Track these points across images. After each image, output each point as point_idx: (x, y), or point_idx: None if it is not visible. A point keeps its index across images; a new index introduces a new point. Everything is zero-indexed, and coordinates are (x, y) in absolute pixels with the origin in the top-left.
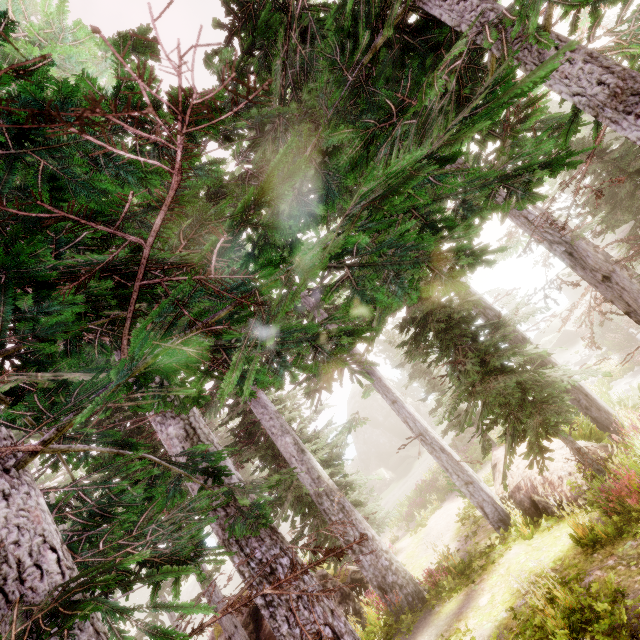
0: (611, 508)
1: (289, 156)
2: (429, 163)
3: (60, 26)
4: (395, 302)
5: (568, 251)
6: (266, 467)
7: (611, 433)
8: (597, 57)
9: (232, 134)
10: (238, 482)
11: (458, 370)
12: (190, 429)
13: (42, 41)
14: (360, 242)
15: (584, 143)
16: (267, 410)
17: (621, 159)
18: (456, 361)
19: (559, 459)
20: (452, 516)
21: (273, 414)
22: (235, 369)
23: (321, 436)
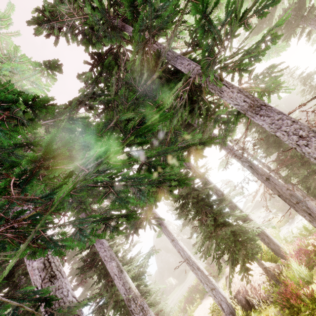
0: (285, 304)
1: (101, 123)
2: (129, 145)
3: (14, 55)
4: (141, 203)
5: (250, 165)
6: (100, 281)
7: (281, 257)
8: (242, 91)
9: (92, 106)
10: (59, 306)
11: (203, 223)
12: (47, 263)
13: (3, 60)
14: (104, 179)
15: None
16: (103, 245)
17: None
18: (202, 218)
19: (257, 273)
20: (207, 309)
21: (106, 248)
22: (17, 256)
23: (134, 260)
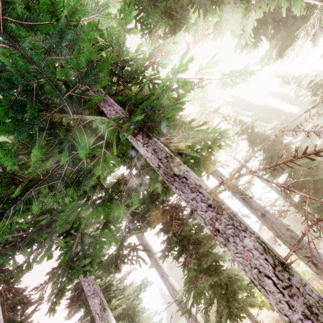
0: None
1: None
2: None
3: None
4: None
5: (242, 197)
6: (89, 314)
7: None
8: (157, 151)
9: None
10: None
11: (186, 266)
12: None
13: None
14: None
15: (256, 135)
16: (87, 279)
17: (273, 144)
18: (185, 260)
19: None
20: None
21: (91, 281)
22: None
23: (125, 292)
